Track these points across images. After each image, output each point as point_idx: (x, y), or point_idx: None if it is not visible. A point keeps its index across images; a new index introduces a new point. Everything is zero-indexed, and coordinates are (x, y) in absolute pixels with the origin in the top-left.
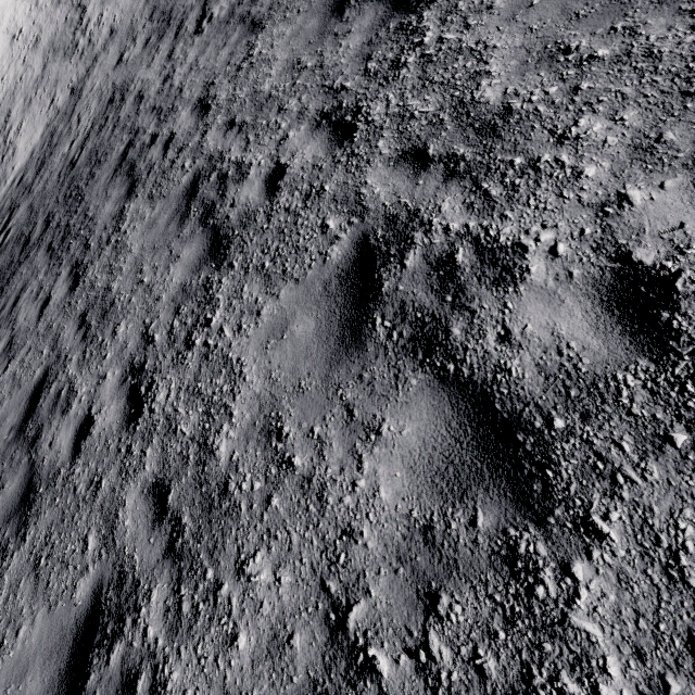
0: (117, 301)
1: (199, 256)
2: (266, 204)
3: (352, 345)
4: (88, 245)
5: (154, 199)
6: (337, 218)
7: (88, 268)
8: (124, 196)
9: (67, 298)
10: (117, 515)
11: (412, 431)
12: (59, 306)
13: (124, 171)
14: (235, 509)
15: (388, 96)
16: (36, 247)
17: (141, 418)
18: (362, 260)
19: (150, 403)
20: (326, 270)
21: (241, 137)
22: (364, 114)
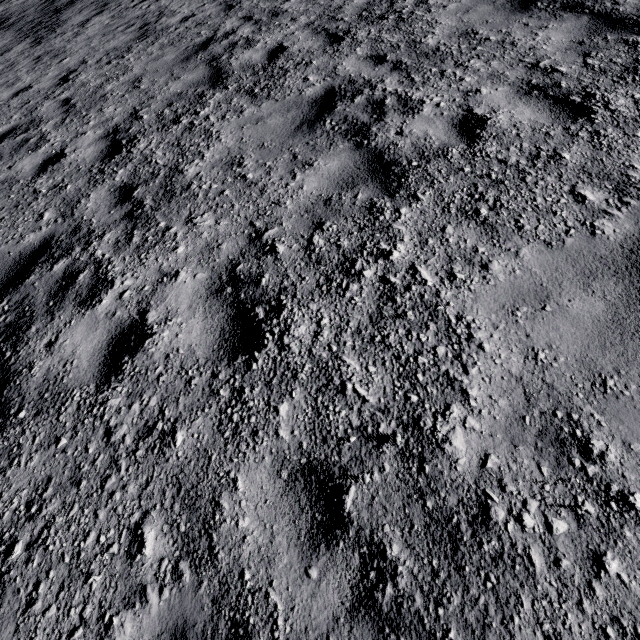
0: (68, 51)
1: (131, 39)
2: (178, 25)
3: (185, 61)
4: (55, 31)
5: (115, 17)
6: (206, 31)
7: (51, 40)
8: (94, 14)
9: (28, 50)
10: (37, 108)
11: (191, 77)
12: (19, 53)
13: (99, 4)
14: (106, 99)
15: (254, 0)
16: (6, 29)
17: (66, 84)
18: (206, 42)
19: (74, 80)
20: (190, 44)
21: (182, 2)
22: (241, 4)
